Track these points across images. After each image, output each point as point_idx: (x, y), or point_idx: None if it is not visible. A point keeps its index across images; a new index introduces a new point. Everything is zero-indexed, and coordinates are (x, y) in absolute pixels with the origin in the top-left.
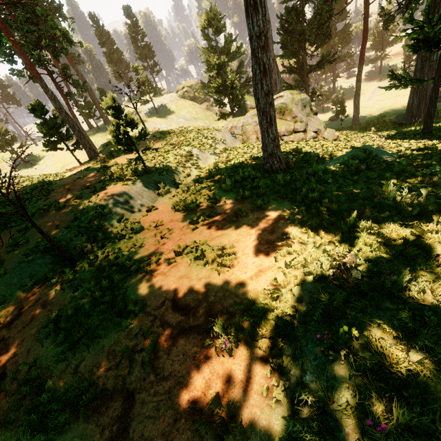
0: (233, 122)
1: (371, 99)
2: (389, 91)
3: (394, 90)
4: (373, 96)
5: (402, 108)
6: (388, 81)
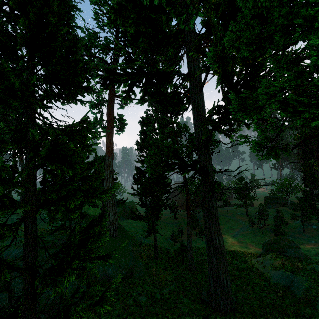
0: (9, 248)
1: (234, 237)
2: (249, 235)
3: (253, 235)
4: (237, 234)
5: (237, 265)
6: (249, 226)
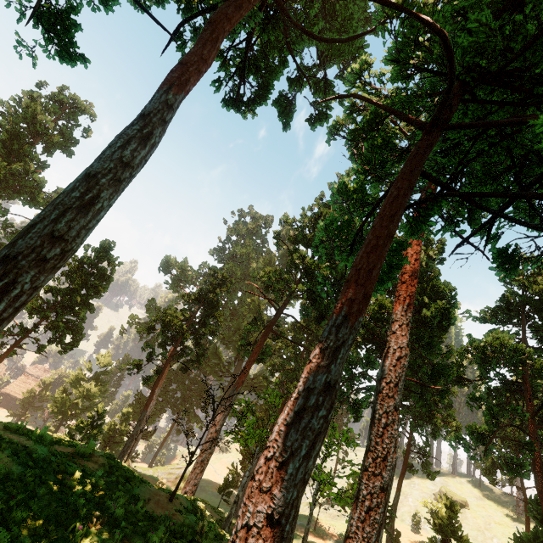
0: (148, 471)
1: None
2: None
3: None
4: None
5: None
6: None
